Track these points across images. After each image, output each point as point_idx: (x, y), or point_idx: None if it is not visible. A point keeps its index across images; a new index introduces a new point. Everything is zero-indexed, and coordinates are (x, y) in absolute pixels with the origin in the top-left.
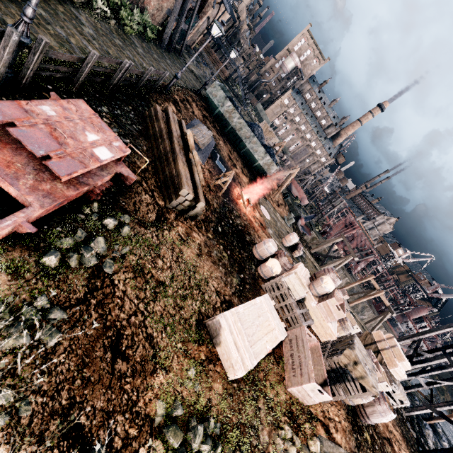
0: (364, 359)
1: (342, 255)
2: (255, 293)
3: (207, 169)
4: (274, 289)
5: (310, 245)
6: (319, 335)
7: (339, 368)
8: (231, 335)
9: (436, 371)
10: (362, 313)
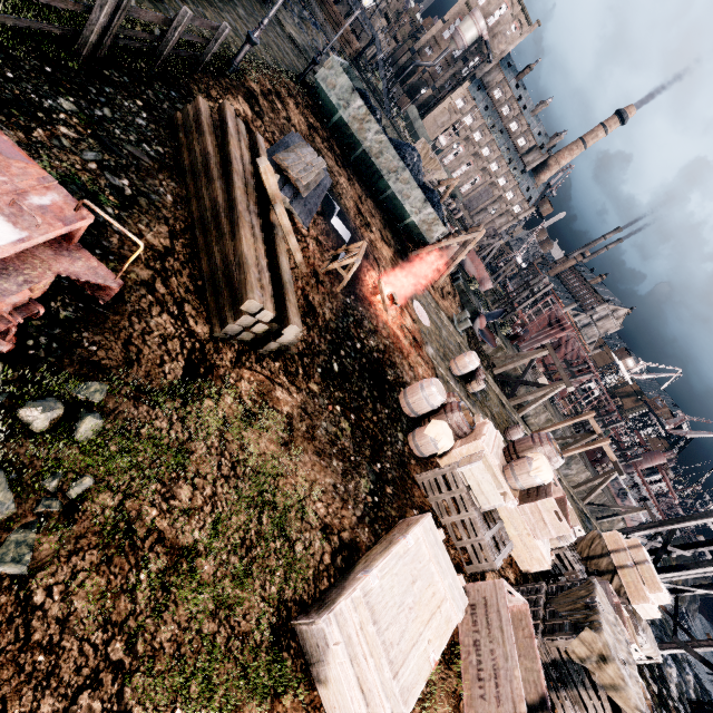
0: (615, 641)
1: (541, 375)
2: (404, 501)
3: (312, 238)
4: (441, 488)
5: (492, 360)
6: (518, 560)
7: (567, 661)
8: (351, 665)
9: (689, 575)
10: (567, 467)
